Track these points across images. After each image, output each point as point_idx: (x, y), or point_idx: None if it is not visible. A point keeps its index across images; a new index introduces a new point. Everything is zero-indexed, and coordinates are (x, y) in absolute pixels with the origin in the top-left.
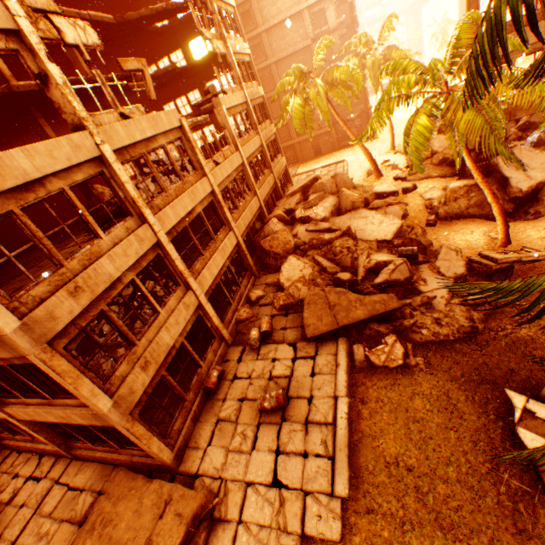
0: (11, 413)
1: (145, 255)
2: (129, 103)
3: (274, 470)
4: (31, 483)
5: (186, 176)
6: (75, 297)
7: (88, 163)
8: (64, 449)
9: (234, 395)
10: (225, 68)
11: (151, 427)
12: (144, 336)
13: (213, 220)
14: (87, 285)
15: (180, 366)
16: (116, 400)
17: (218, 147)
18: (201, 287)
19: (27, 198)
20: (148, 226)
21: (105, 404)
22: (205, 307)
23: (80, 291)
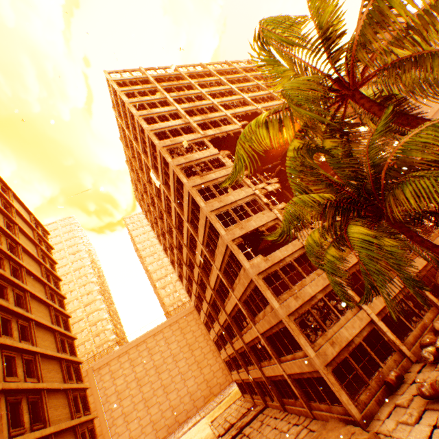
0: (283, 368)
1: (327, 286)
2: None
3: (428, 436)
4: (294, 426)
5: None
6: (296, 300)
7: (298, 250)
8: (307, 406)
9: (409, 392)
10: None
11: (340, 384)
12: (330, 328)
13: None
14: (300, 296)
15: (372, 372)
16: (316, 353)
17: None
18: (371, 309)
19: (280, 265)
20: None
21: (311, 352)
22: (376, 323)
23: (297, 298)
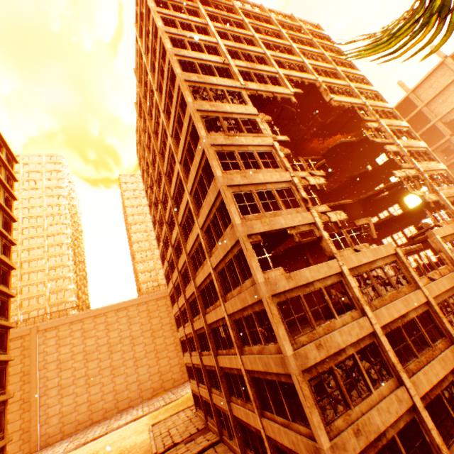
0: (263, 425)
1: (362, 339)
2: (355, 241)
3: None
4: None
5: (398, 287)
6: (317, 349)
7: (333, 275)
8: None
9: None
10: (438, 207)
11: None
12: (357, 404)
13: (428, 327)
14: (324, 345)
15: None
16: (331, 444)
17: (432, 266)
18: (414, 387)
19: (305, 290)
20: (366, 318)
21: (324, 441)
22: (420, 412)
23: (320, 347)
